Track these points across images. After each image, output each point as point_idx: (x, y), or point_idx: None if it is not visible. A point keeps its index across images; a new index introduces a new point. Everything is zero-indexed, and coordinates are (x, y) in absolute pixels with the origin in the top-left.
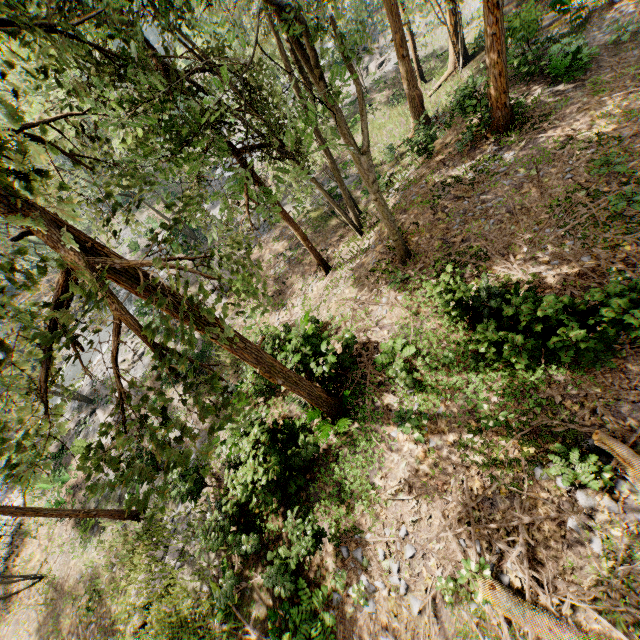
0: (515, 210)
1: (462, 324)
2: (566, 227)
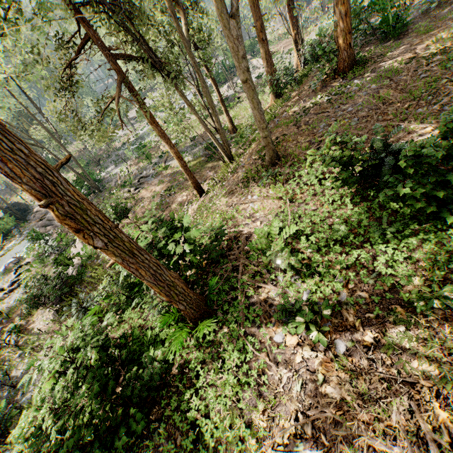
0: (378, 107)
1: (349, 197)
2: (441, 100)
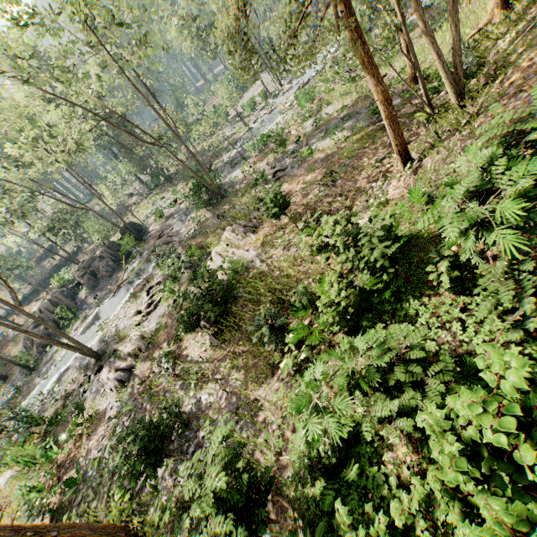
0: None
1: None
2: None
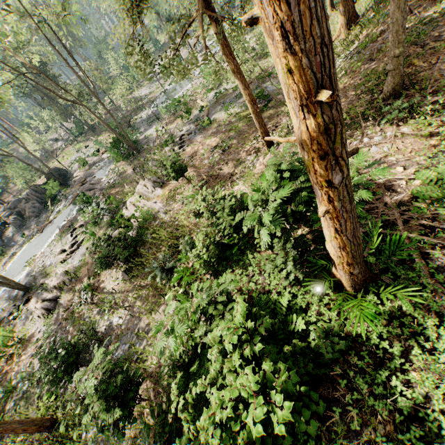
0: None
1: None
2: None
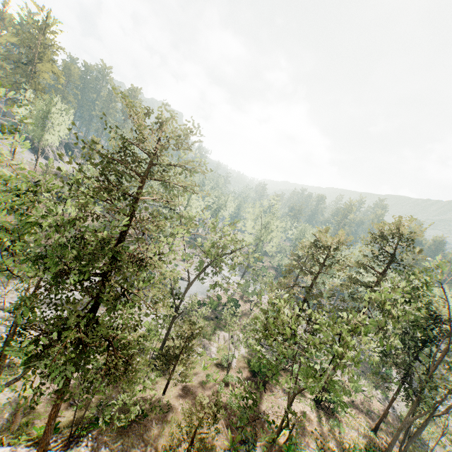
0: None
1: None
2: None
